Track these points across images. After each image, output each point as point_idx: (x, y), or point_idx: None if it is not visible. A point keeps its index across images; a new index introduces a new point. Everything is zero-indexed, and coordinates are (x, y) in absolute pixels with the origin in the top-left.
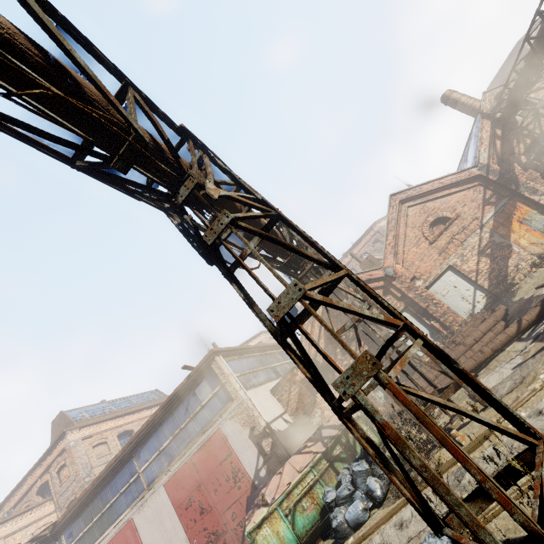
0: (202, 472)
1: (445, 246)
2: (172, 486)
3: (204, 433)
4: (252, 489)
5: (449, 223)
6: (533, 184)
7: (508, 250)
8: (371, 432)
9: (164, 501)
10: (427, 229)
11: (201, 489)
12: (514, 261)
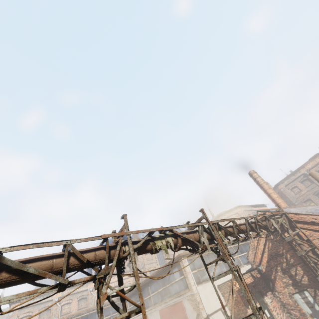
0: (174, 318)
1: None
2: (161, 314)
3: (175, 298)
4: None
5: None
6: None
7: None
8: None
9: (159, 318)
10: None
11: None
12: None
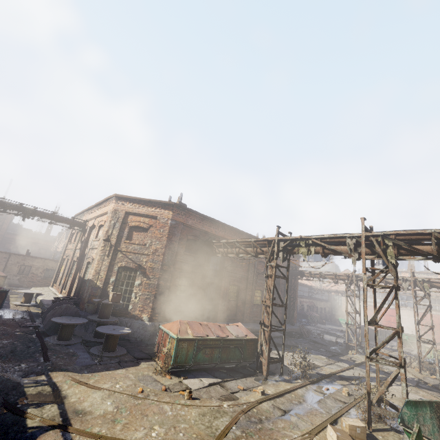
0: None
1: None
2: None
3: None
4: None
5: None
6: None
7: None
8: None
9: None
10: None
11: None
12: None
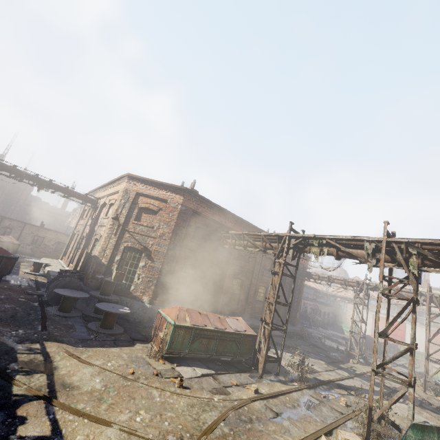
0: None
1: None
2: None
3: None
4: None
5: None
6: None
7: None
8: None
9: None
10: None
11: None
12: None
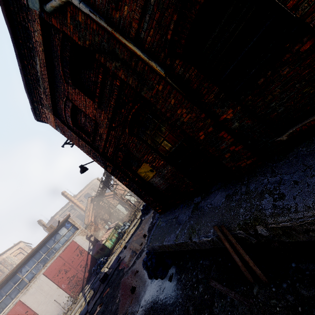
0: (66, 258)
1: None
2: (48, 271)
3: (65, 244)
4: (88, 253)
5: None
6: None
7: None
8: (122, 223)
9: (43, 280)
10: None
11: (65, 264)
12: None
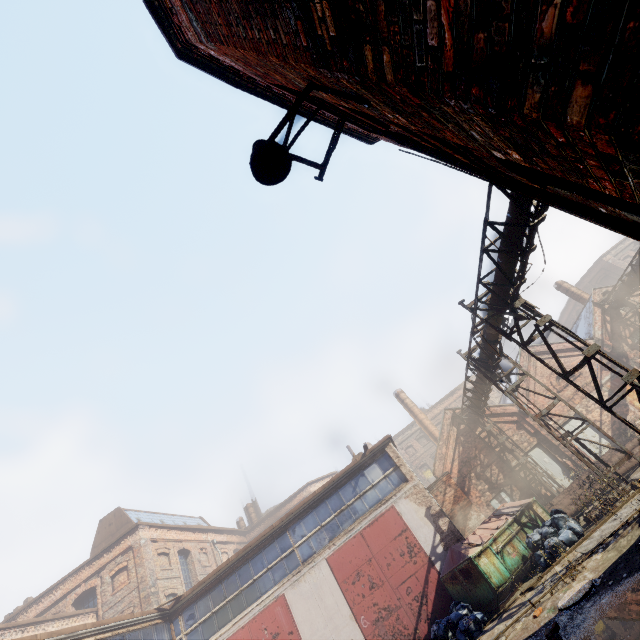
0: (374, 546)
1: (571, 396)
2: (337, 560)
3: (376, 509)
4: (429, 563)
5: (573, 378)
6: (639, 361)
7: (625, 408)
8: (546, 514)
9: (326, 576)
10: (555, 380)
11: (372, 563)
12: (631, 418)
